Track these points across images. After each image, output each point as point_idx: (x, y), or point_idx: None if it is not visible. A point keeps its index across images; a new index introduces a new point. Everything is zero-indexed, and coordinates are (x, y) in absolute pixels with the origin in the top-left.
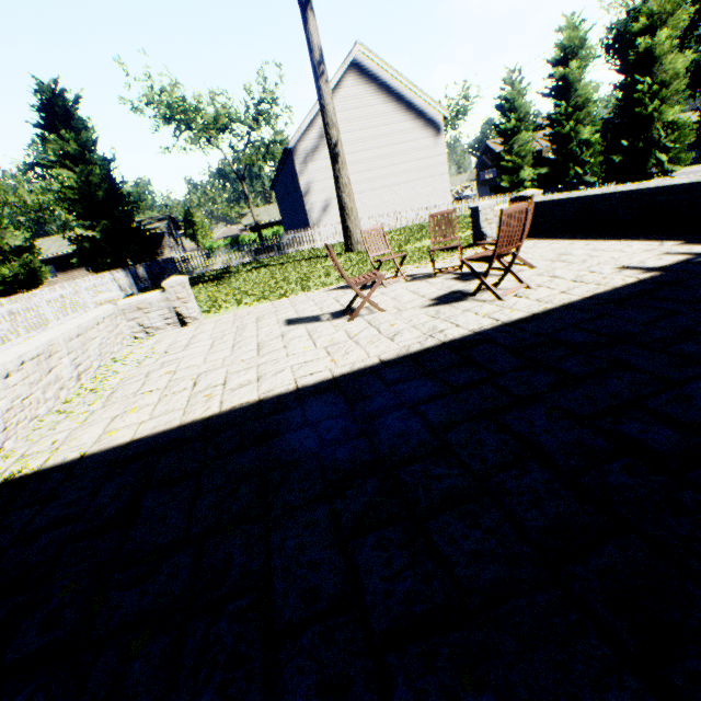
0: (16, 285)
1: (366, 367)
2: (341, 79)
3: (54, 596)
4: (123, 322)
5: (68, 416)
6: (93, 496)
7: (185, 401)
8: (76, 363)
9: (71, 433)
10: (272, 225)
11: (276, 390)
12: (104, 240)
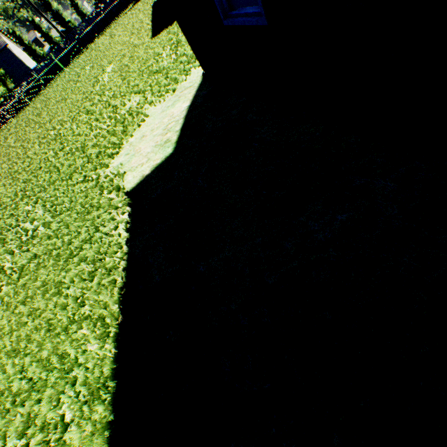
0: None
1: None
2: None
3: None
4: None
5: None
6: None
7: None
8: None
9: None
10: None
11: None
12: None
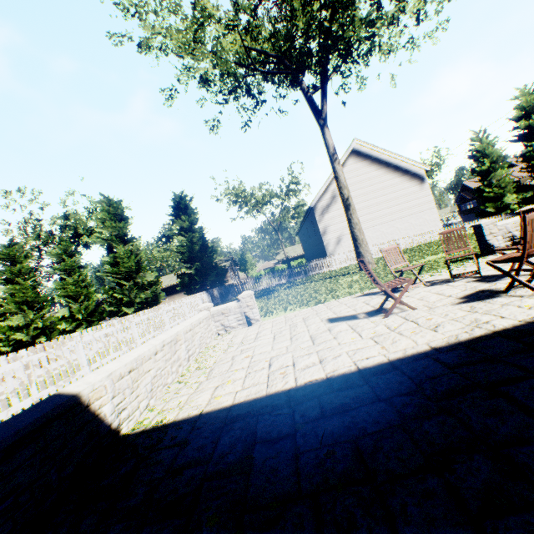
0: (146, 304)
1: (418, 352)
2: (344, 161)
3: (202, 525)
4: (212, 323)
5: (185, 385)
6: (214, 444)
7: (265, 377)
8: (187, 348)
9: (189, 396)
10: (296, 258)
11: (339, 370)
12: (196, 274)
